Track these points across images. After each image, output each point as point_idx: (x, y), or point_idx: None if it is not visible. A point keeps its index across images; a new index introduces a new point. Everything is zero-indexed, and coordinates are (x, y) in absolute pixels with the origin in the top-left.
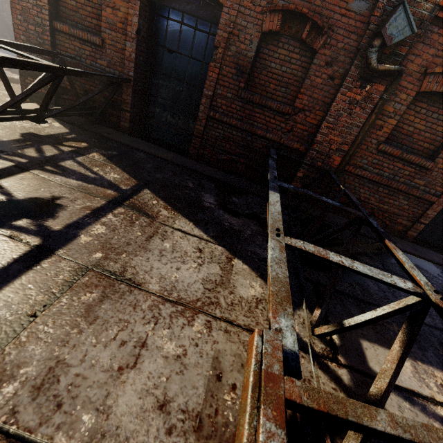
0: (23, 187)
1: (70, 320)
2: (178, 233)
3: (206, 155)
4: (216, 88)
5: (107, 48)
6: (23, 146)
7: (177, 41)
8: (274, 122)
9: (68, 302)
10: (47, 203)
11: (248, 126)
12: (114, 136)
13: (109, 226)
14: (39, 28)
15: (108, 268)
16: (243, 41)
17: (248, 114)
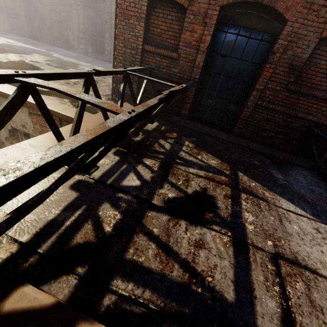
0: (182, 181)
1: (309, 311)
2: (292, 214)
3: (247, 132)
4: (267, 83)
5: (181, 60)
6: (151, 143)
7: (231, 48)
8: (316, 106)
9: (293, 292)
10: (205, 195)
11: (291, 110)
12: (183, 123)
13: (251, 213)
14: (134, 50)
15: (285, 255)
16: (300, 46)
17: (292, 101)
